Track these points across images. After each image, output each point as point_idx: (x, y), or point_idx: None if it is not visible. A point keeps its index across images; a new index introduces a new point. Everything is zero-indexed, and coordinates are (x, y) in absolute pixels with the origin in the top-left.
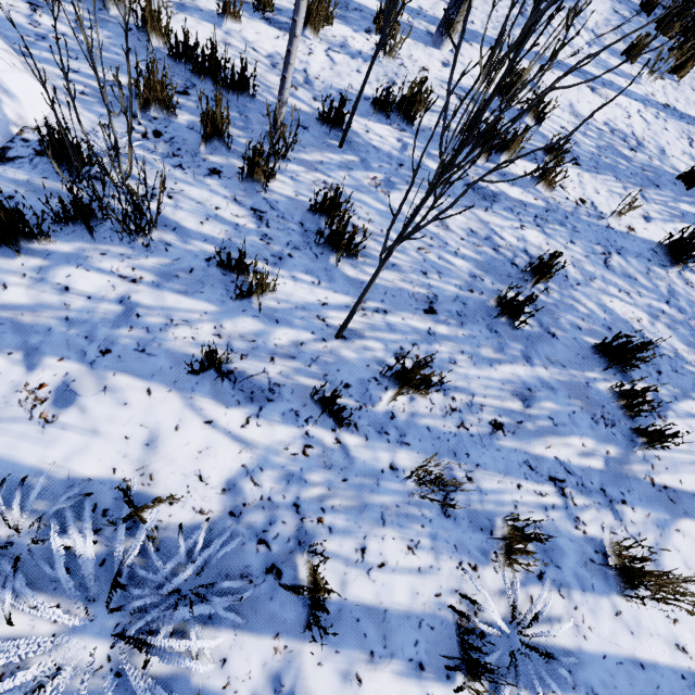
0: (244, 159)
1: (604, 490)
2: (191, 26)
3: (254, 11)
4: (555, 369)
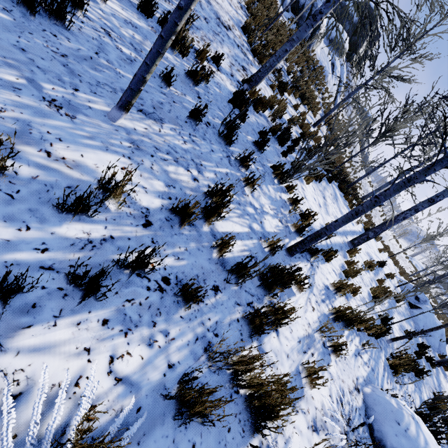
0: (415, 369)
1: (439, 384)
2: (354, 306)
3: (345, 277)
4: (422, 360)
